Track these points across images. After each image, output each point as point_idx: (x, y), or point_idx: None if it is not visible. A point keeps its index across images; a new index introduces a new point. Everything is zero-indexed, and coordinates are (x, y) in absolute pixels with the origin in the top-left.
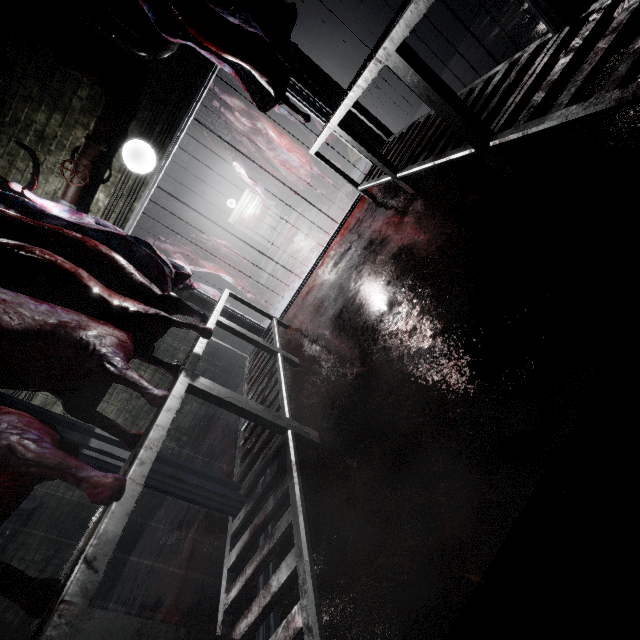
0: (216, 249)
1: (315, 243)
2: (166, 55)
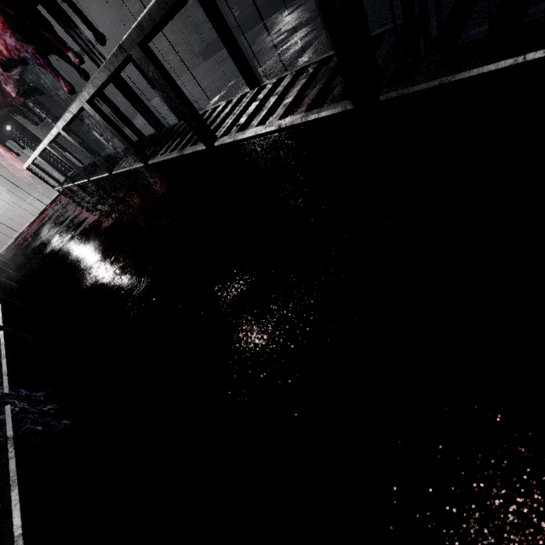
0: None
1: (34, 216)
2: None
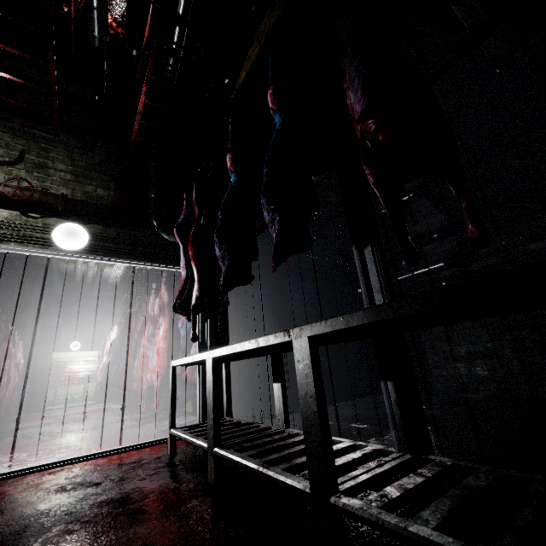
0: (5, 354)
1: (80, 443)
2: (164, 235)
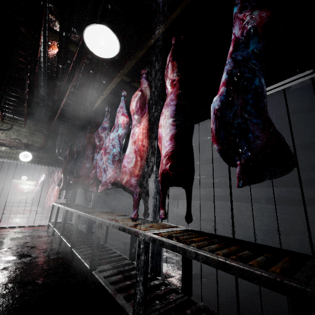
0: None
1: (21, 222)
2: (60, 157)
